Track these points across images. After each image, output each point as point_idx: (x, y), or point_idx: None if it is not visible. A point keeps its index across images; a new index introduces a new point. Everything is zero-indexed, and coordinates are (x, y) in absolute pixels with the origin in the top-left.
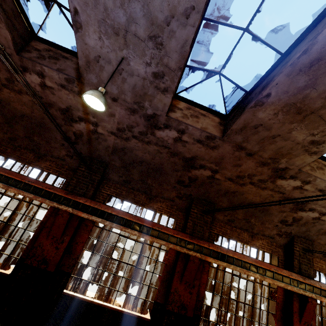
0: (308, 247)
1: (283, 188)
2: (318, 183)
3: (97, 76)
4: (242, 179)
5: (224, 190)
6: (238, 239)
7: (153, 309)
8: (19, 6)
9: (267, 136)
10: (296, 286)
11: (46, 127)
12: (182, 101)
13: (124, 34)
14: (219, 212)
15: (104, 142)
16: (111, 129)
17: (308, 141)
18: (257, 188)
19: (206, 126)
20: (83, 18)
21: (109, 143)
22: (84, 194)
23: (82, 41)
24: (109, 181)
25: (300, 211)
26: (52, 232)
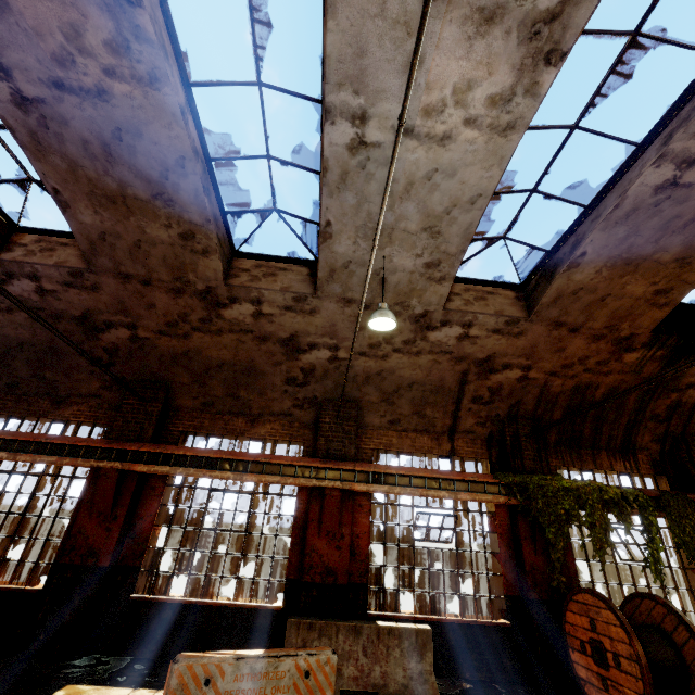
0: (349, 413)
1: (242, 322)
2: (270, 297)
3: None
4: (178, 326)
5: (169, 354)
6: (224, 431)
7: (49, 574)
8: None
9: (130, 247)
10: (308, 476)
11: None
12: (30, 234)
13: None
14: (182, 394)
15: None
16: None
17: (178, 238)
18: (210, 335)
19: (66, 259)
20: None
21: None
22: None
23: None
24: None
25: (301, 354)
26: None
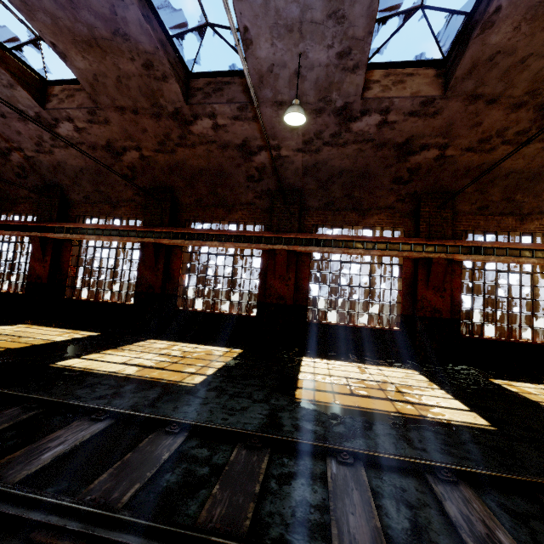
0: None
1: None
2: None
3: (271, 88)
4: (488, 141)
5: (463, 168)
6: (498, 228)
7: (401, 321)
8: (176, 51)
9: (512, 63)
10: None
11: (226, 173)
12: (376, 69)
13: (298, 28)
14: (462, 201)
15: (291, 166)
16: (296, 146)
17: None
18: (516, 146)
19: (418, 89)
20: (253, 33)
21: (297, 165)
22: (291, 230)
23: (253, 57)
24: (309, 210)
25: None
26: (277, 272)
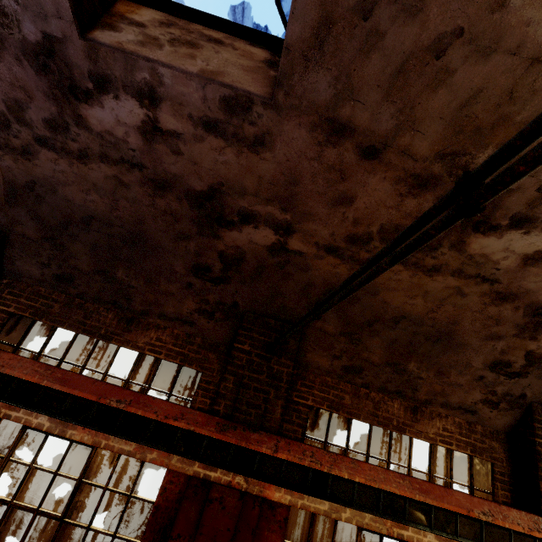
0: None
1: (491, 263)
2: None
3: None
4: (366, 245)
5: (322, 284)
6: (374, 419)
7: None
8: None
9: (415, 48)
10: None
11: None
12: (149, 6)
13: None
14: (317, 347)
15: None
16: None
17: None
18: (413, 270)
19: (220, 68)
20: None
21: None
22: None
23: None
24: (20, 280)
25: None
26: None
